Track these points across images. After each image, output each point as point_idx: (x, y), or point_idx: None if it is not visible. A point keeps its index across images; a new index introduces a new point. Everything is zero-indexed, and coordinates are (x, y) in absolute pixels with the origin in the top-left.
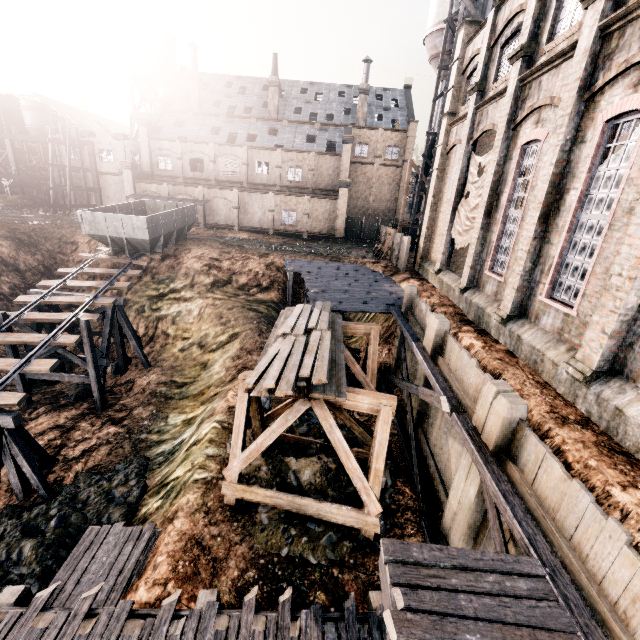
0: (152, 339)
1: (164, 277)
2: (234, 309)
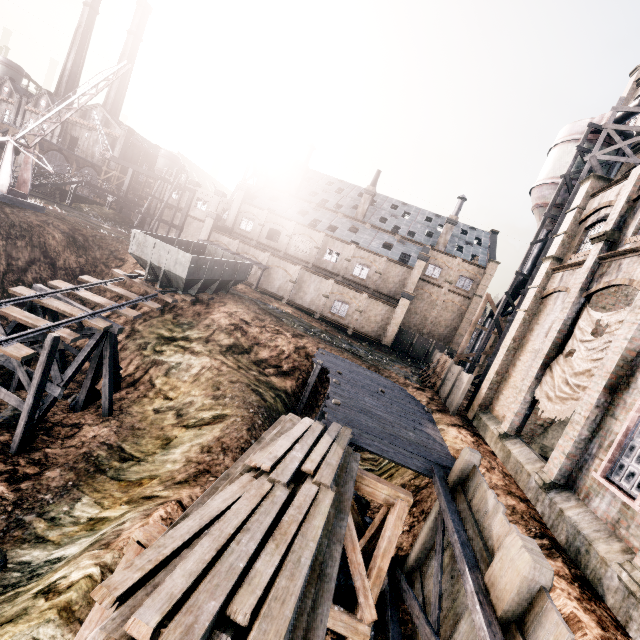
0: (135, 383)
1: (185, 321)
2: (237, 384)
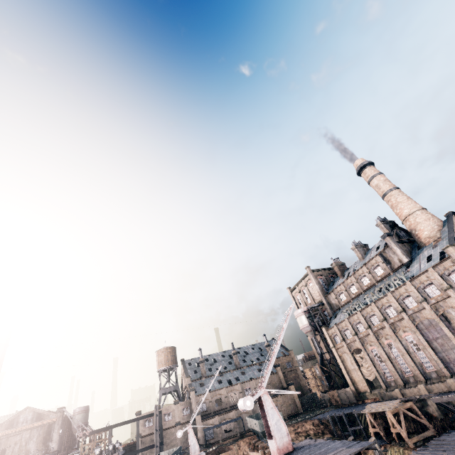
0: None
1: None
2: None
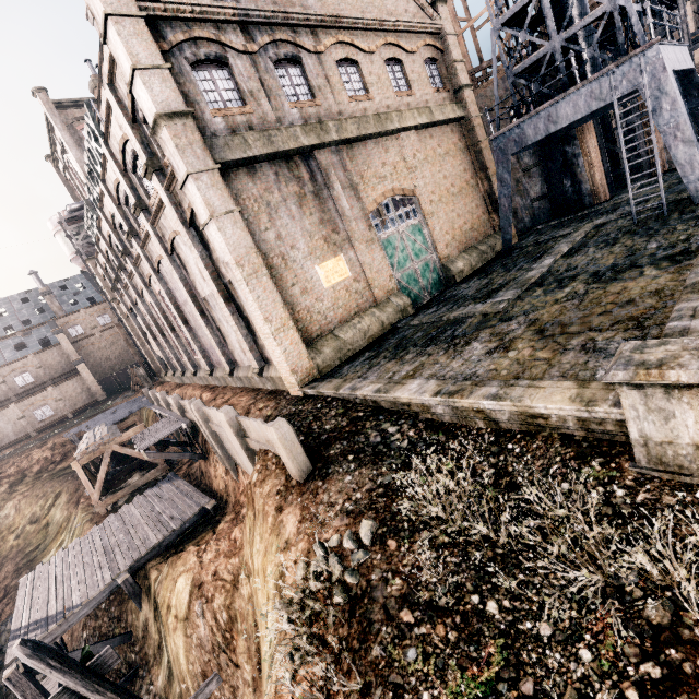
0: None
1: None
2: (45, 484)
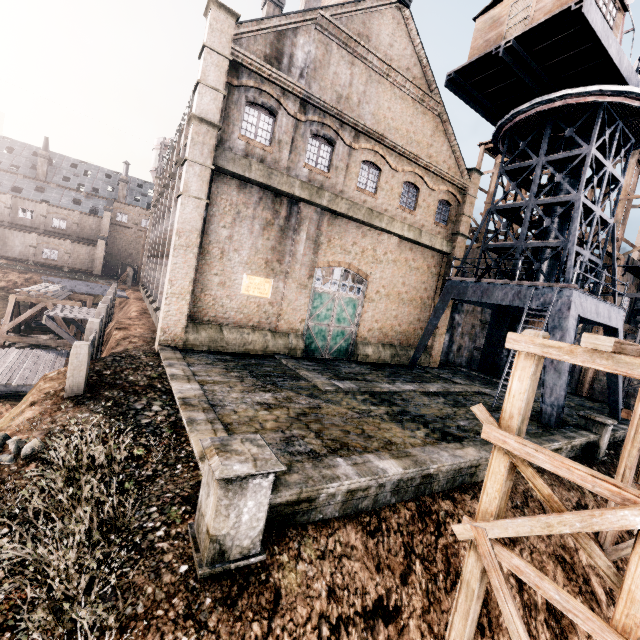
0: None
1: None
2: None
